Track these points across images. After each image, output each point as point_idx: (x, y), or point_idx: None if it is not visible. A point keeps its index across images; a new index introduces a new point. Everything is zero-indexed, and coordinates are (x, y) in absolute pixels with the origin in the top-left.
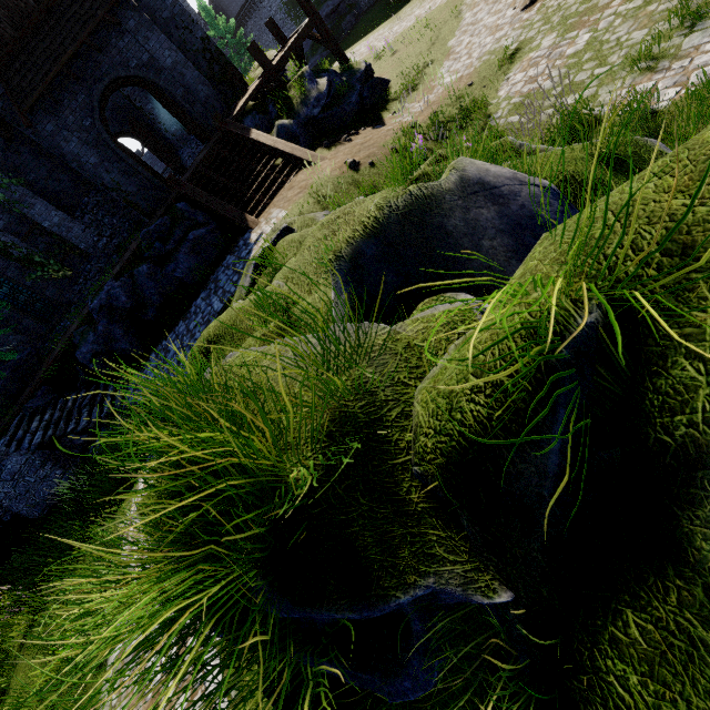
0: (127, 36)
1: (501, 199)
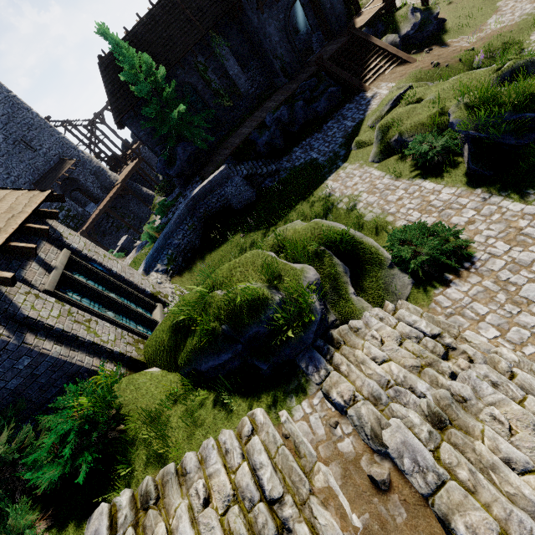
0: None
1: None
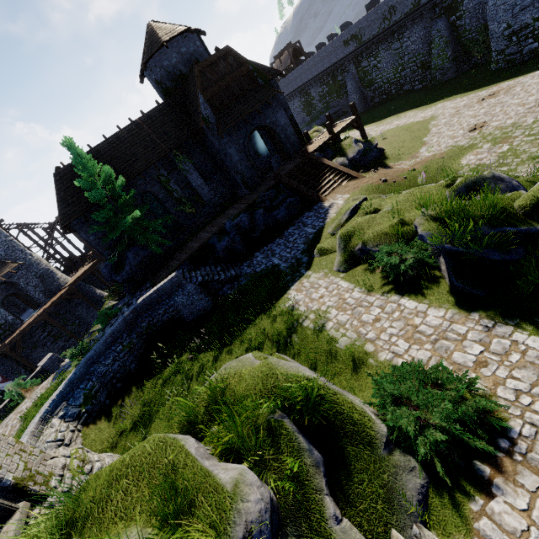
0: (269, 109)
1: (506, 183)
